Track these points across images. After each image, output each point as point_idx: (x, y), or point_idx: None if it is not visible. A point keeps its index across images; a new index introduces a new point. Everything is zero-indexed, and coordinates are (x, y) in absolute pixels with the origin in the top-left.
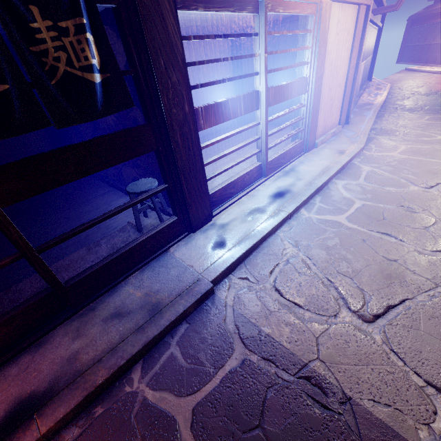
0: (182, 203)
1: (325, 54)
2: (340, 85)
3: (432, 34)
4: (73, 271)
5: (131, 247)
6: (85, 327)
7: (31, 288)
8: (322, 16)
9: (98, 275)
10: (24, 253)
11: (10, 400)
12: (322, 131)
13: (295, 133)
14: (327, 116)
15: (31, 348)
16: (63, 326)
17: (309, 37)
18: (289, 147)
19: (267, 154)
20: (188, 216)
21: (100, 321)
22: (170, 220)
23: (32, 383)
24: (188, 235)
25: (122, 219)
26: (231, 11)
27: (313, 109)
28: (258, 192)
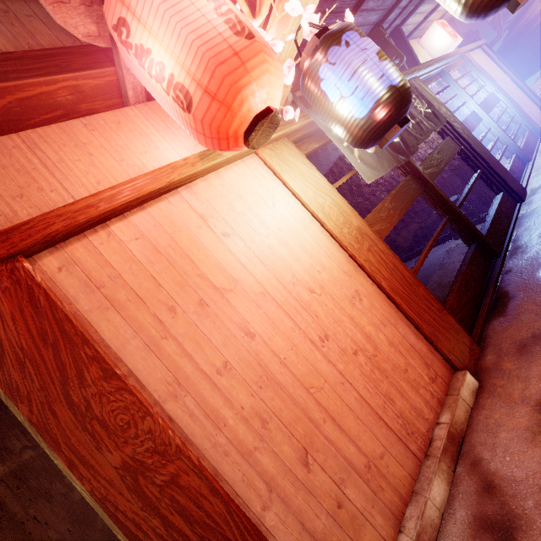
0: (498, 179)
1: (489, 75)
2: (515, 89)
3: (537, 39)
4: (453, 272)
5: (495, 211)
6: (529, 249)
7: (434, 293)
8: (470, 61)
9: (493, 231)
10: (453, 208)
11: (540, 275)
12: (536, 121)
13: (518, 127)
14: (528, 110)
15: (502, 277)
16: (507, 263)
17: (471, 75)
18: (523, 138)
19: (514, 143)
20: (509, 188)
21: (536, 241)
22: (498, 196)
23: (540, 267)
24: (521, 205)
25: (434, 257)
26: (433, 82)
27: (515, 107)
28: (540, 165)
